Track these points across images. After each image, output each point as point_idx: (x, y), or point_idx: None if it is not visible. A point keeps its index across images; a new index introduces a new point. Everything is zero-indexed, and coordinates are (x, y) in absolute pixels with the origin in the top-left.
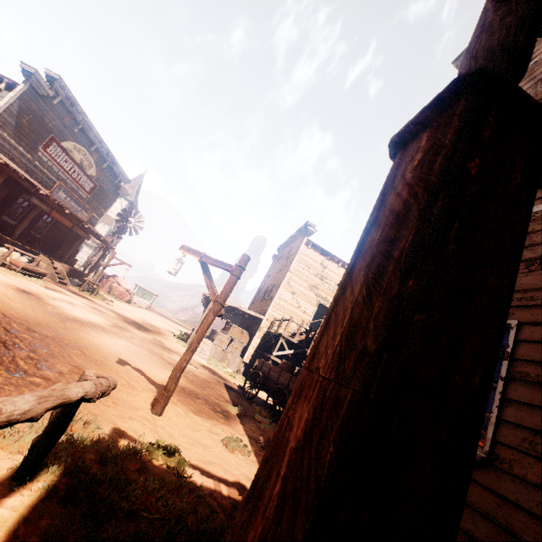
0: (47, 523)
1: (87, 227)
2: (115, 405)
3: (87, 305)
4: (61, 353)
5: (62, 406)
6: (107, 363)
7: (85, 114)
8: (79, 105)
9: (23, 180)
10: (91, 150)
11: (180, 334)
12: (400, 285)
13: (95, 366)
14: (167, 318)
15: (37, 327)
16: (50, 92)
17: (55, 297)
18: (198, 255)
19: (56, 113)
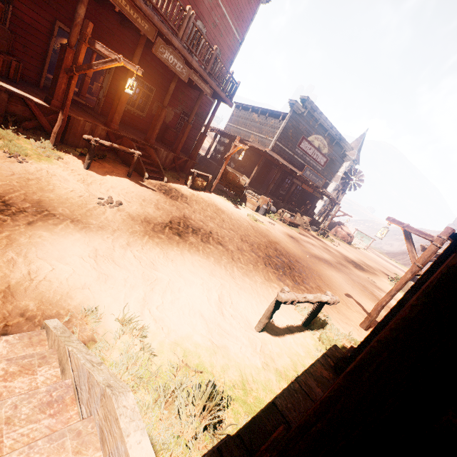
0: (313, 343)
1: (321, 191)
2: (338, 313)
3: (321, 246)
4: (311, 277)
5: (319, 302)
6: (334, 288)
7: (321, 113)
8: (318, 109)
9: (289, 170)
10: (324, 136)
11: (394, 277)
12: (405, 296)
13: (327, 288)
14: (383, 259)
15: (299, 260)
16: (302, 110)
17: (304, 240)
18: (401, 225)
19: (305, 120)
